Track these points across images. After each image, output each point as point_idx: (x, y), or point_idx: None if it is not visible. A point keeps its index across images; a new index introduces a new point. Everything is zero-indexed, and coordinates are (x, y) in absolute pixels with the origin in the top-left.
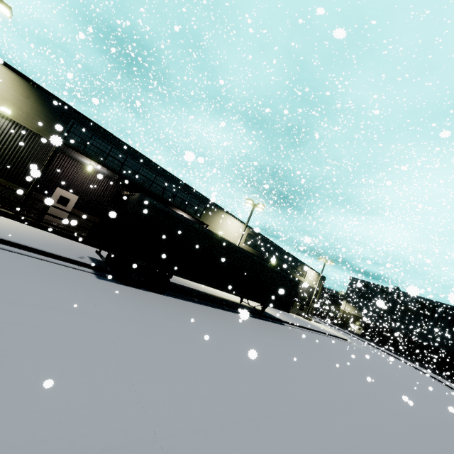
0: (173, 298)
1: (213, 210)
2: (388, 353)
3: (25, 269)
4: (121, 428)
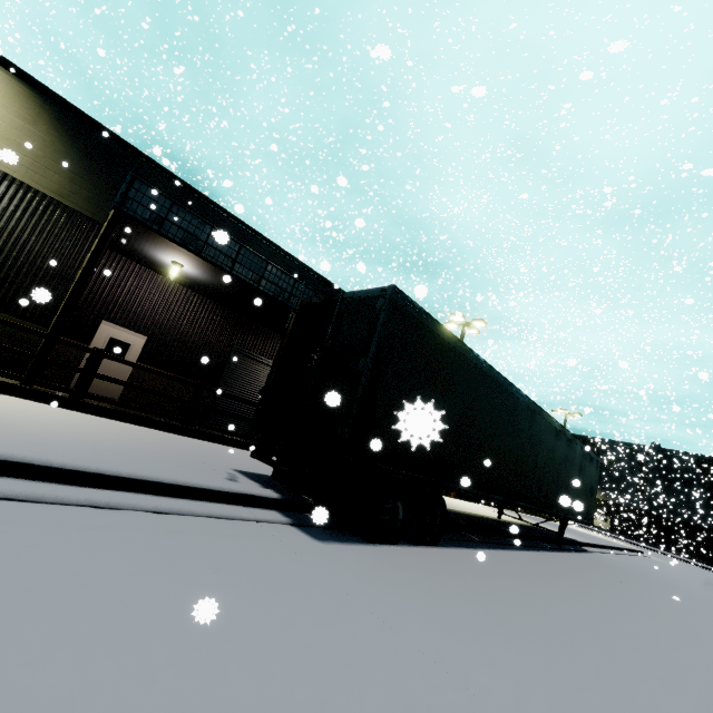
0: (456, 549)
1: None
2: (689, 561)
3: (154, 597)
4: None
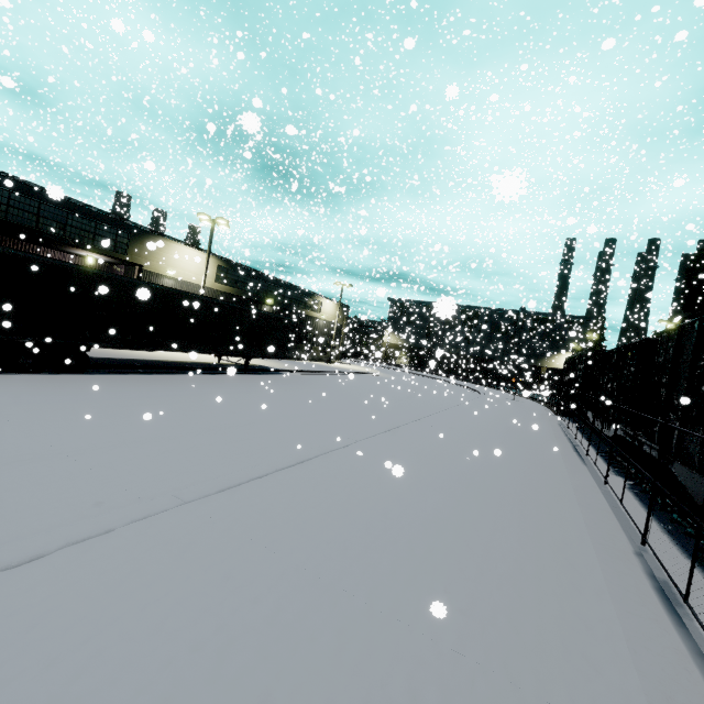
0: (101, 375)
1: (147, 239)
2: (427, 376)
3: None
4: (26, 453)
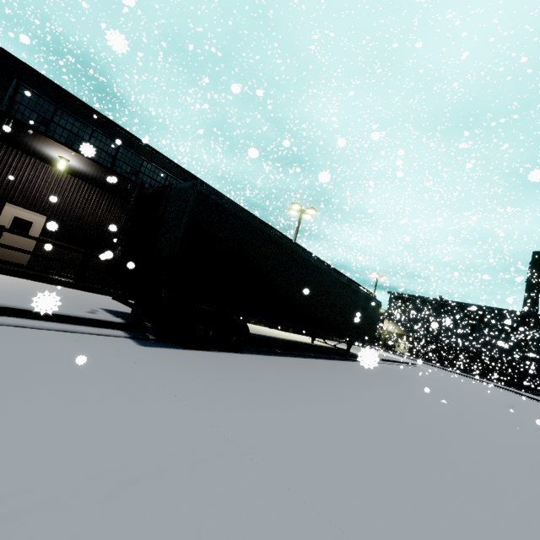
0: (256, 355)
1: None
2: (449, 370)
3: None
4: None
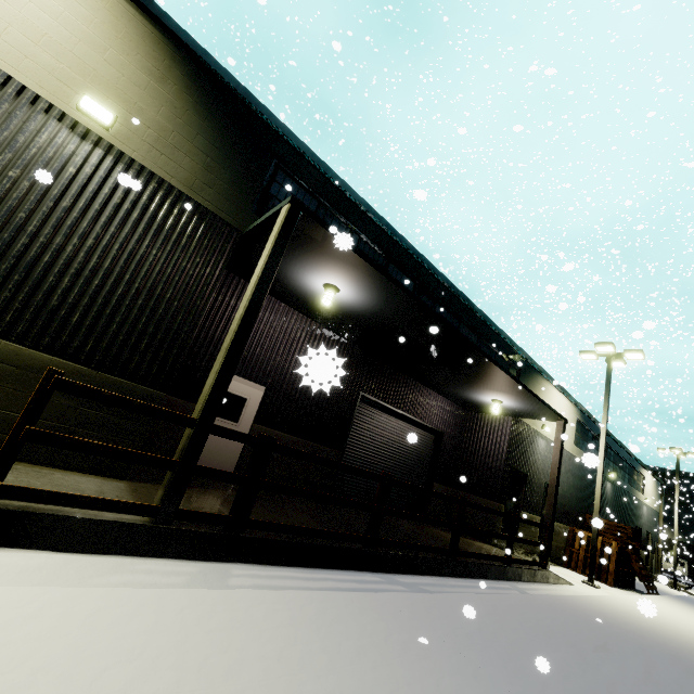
0: None
1: (531, 378)
2: None
3: None
4: None
